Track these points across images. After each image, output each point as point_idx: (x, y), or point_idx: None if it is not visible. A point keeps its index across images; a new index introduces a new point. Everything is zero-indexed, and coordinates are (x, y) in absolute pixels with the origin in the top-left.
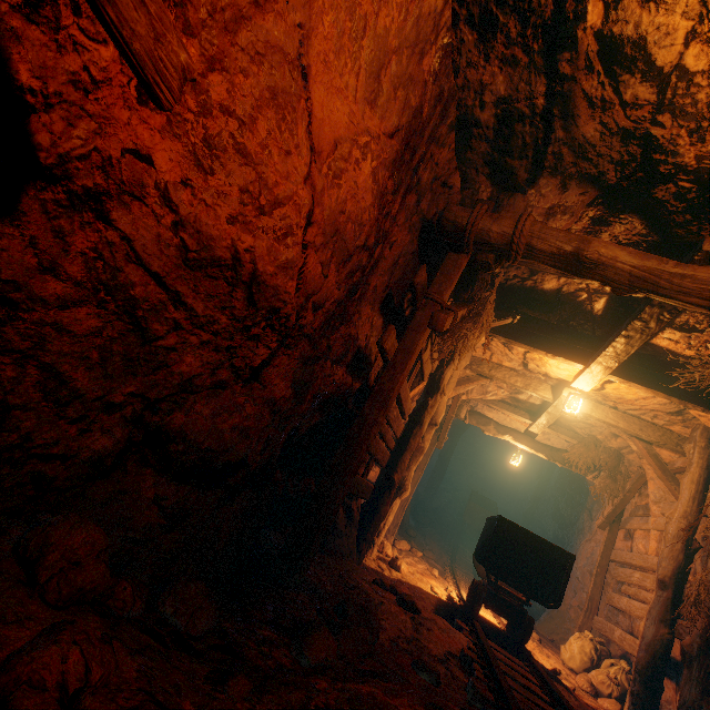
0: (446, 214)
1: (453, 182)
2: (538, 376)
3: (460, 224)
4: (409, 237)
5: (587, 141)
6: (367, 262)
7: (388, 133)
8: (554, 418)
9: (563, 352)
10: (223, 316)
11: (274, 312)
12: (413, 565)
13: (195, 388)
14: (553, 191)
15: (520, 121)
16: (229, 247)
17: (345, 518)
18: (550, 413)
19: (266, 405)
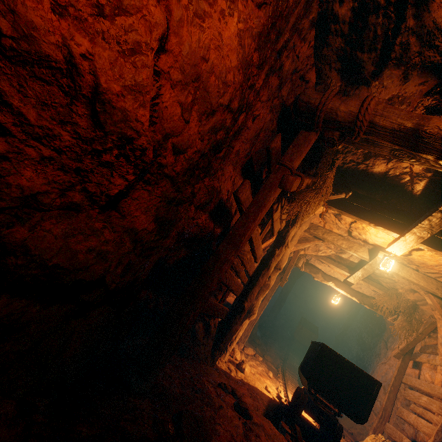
0: (302, 96)
1: (309, 77)
2: (359, 242)
3: (313, 104)
4: (270, 117)
5: (437, 27)
6: (231, 125)
7: (256, 2)
8: (367, 273)
9: (383, 223)
10: (65, 132)
11: (127, 141)
12: (255, 367)
13: (42, 206)
14: (394, 82)
15: (375, 12)
16: (59, 46)
17: (204, 332)
18: (365, 269)
19: (127, 234)
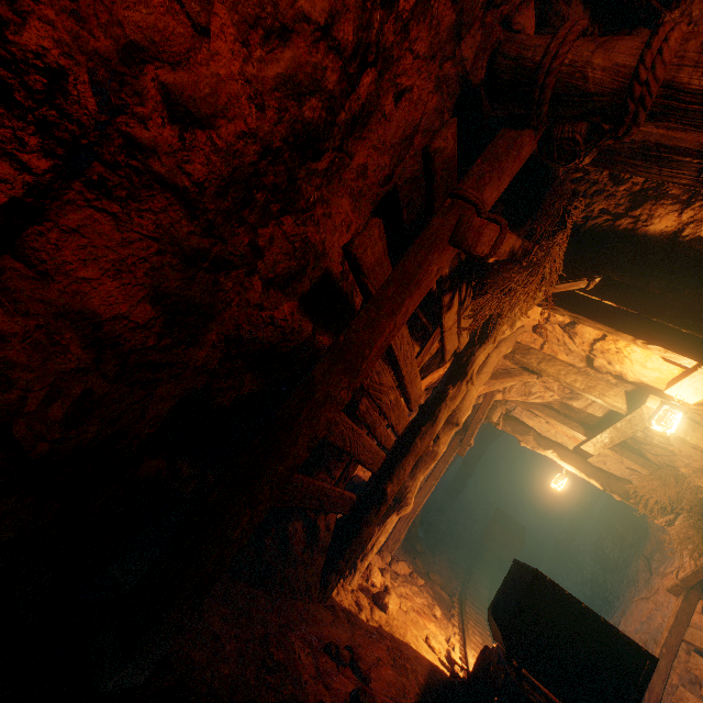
0: (505, 46)
1: (521, 24)
2: (606, 378)
3: (530, 61)
4: (436, 102)
5: None
6: (341, 91)
7: None
8: (622, 437)
9: (662, 338)
10: None
11: None
12: (409, 598)
13: None
14: None
15: None
16: None
17: (304, 539)
18: (619, 429)
19: (67, 323)
